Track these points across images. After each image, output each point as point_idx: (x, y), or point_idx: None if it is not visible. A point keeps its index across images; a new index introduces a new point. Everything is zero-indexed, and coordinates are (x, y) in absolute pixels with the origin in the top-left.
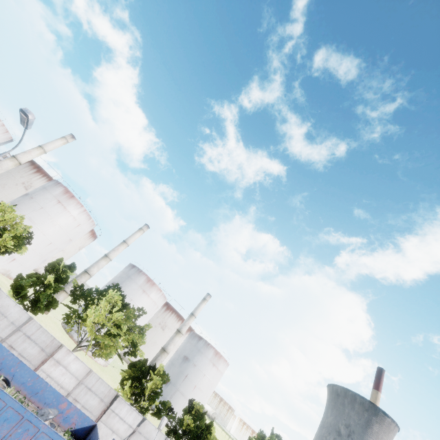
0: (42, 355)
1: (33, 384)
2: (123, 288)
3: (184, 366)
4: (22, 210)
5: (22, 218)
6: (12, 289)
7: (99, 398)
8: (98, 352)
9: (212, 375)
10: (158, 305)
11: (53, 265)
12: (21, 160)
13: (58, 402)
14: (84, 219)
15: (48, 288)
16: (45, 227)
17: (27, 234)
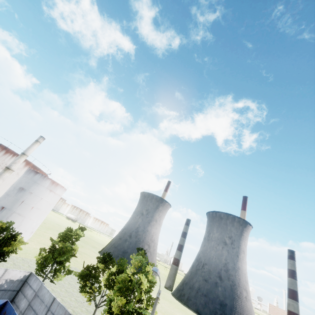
0: None
1: None
2: None
3: (20, 195)
4: None
5: None
6: None
7: None
8: None
9: (49, 197)
10: None
11: None
12: None
13: None
14: None
15: None
16: None
17: None
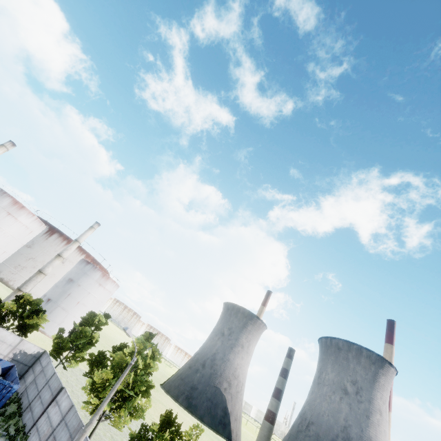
0: None
1: None
2: None
3: (68, 286)
4: None
5: None
6: None
7: None
8: None
9: (98, 293)
10: (32, 230)
11: None
12: None
13: None
14: None
15: None
16: None
17: None
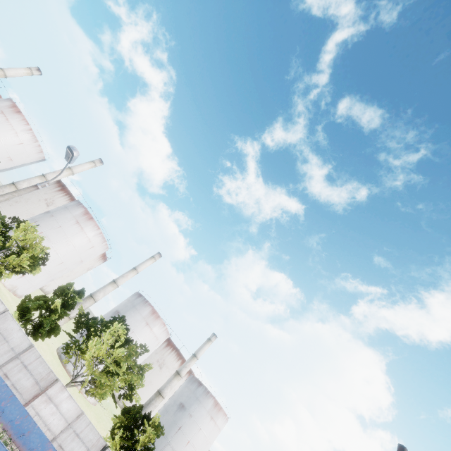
0: (35, 389)
1: (21, 423)
2: (126, 318)
3: (179, 415)
4: (41, 227)
5: (42, 239)
6: (18, 310)
7: (86, 447)
8: (93, 391)
9: (208, 430)
10: (160, 341)
11: (63, 289)
12: (49, 179)
13: (43, 448)
14: (98, 242)
15: (54, 313)
16: (59, 246)
17: (44, 254)
